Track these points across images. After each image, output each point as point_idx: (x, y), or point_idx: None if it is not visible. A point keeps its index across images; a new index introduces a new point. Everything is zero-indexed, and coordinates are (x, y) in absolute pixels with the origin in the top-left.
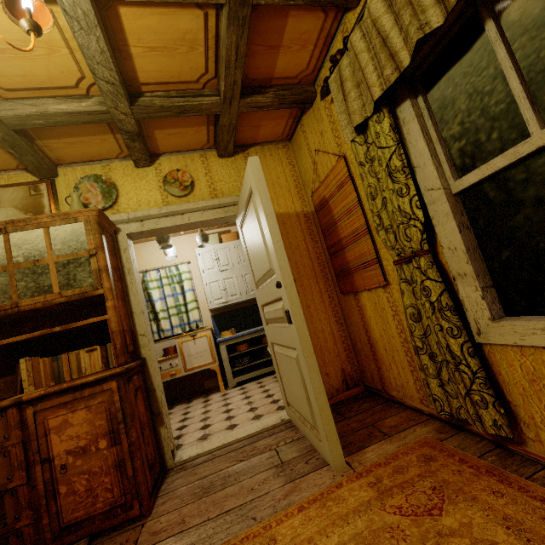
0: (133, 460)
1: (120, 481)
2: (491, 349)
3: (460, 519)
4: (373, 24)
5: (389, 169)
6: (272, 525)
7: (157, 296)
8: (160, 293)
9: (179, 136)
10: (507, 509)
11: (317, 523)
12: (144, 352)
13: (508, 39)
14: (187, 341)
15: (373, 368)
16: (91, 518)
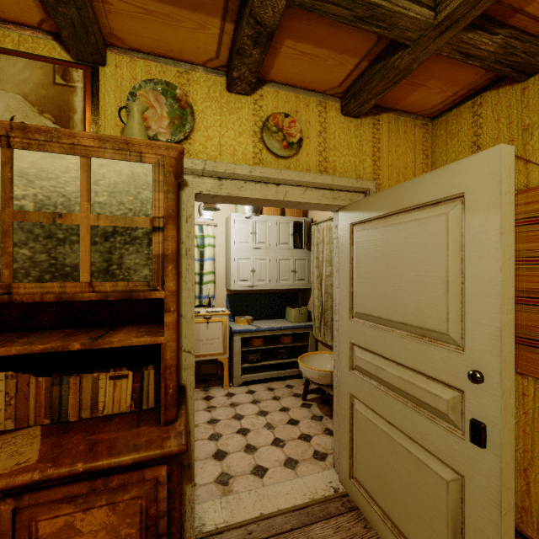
0: None
1: None
2: None
3: None
4: None
5: None
6: None
7: None
8: None
9: (311, 61)
10: None
11: None
12: (185, 377)
13: None
14: (199, 322)
15: None
16: None
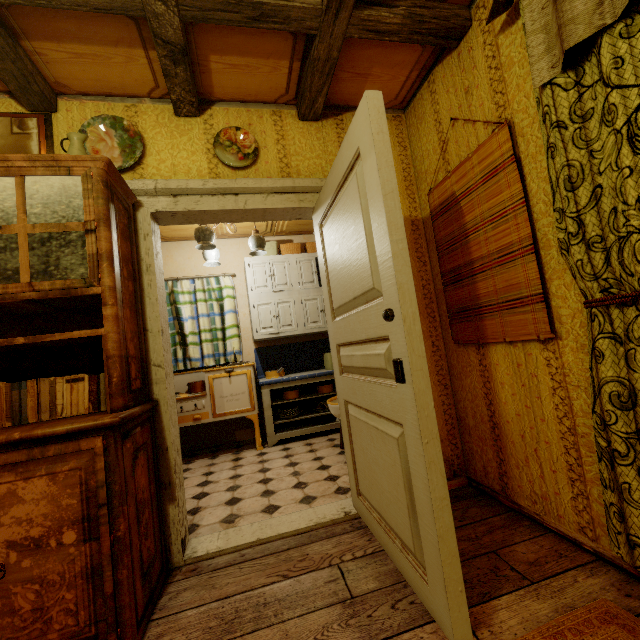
0: (116, 567)
1: (91, 600)
2: None
3: None
4: None
5: (631, 129)
6: None
7: (187, 314)
8: (192, 310)
9: (245, 73)
10: None
11: None
12: (157, 392)
13: None
14: (221, 377)
15: (490, 457)
16: None
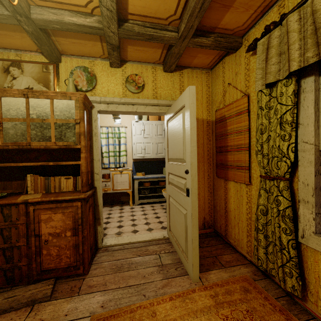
0: (83, 245)
1: (75, 254)
2: (306, 248)
3: None
4: (312, 13)
5: (281, 120)
6: (154, 304)
7: (104, 143)
8: (106, 141)
9: (142, 52)
10: None
11: (179, 311)
12: (96, 184)
13: None
14: (117, 174)
15: (223, 223)
16: (57, 269)
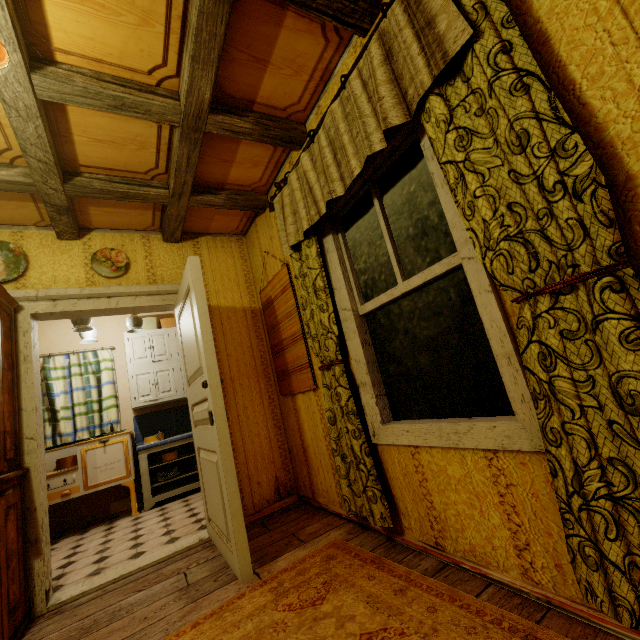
0: None
1: None
2: (382, 449)
3: (336, 603)
4: (304, 174)
5: (315, 287)
6: None
7: (59, 389)
8: (65, 385)
9: (118, 215)
10: (373, 588)
11: (208, 635)
12: (28, 461)
13: (387, 215)
14: (95, 448)
15: (305, 474)
16: None
